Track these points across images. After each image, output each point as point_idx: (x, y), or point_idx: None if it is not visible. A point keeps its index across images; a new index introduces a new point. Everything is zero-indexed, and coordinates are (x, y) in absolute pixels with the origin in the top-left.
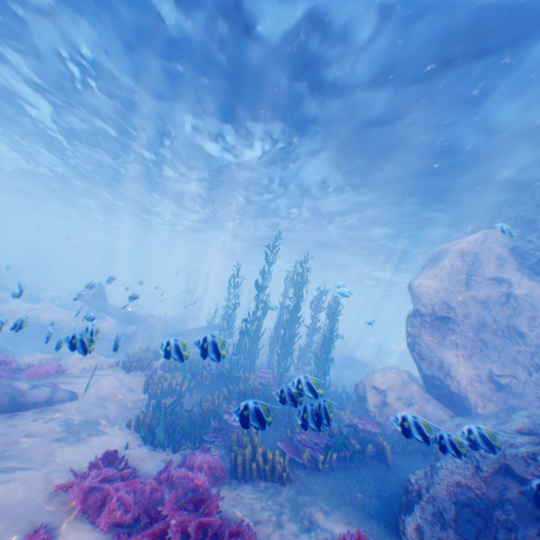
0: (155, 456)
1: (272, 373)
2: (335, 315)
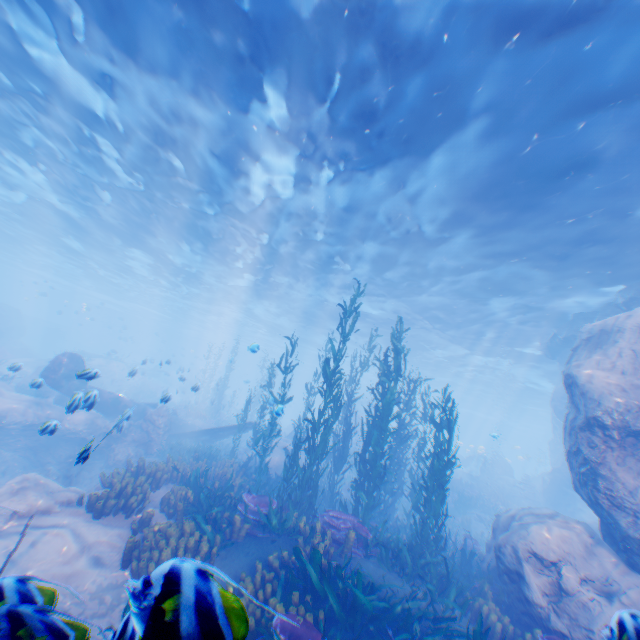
0: None
1: (352, 520)
2: (452, 421)
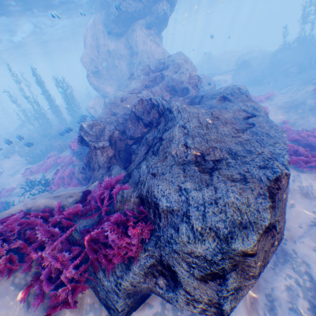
0: None
1: (60, 124)
2: (64, 91)
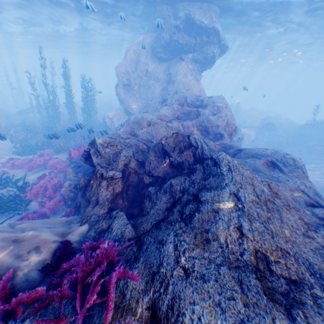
0: (30, 157)
1: (69, 122)
2: (87, 91)
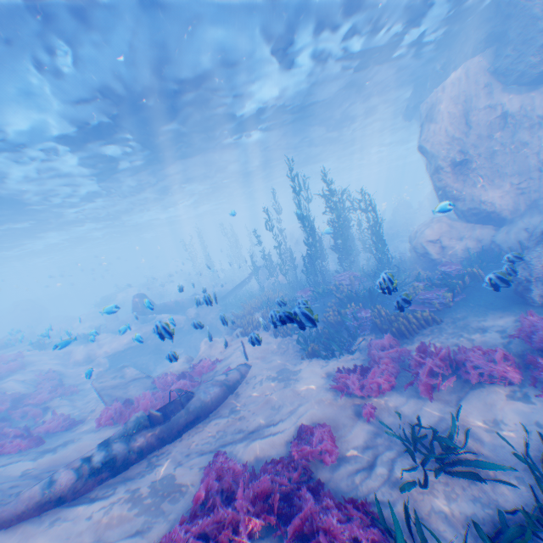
0: (344, 360)
1: (349, 275)
2: (373, 206)
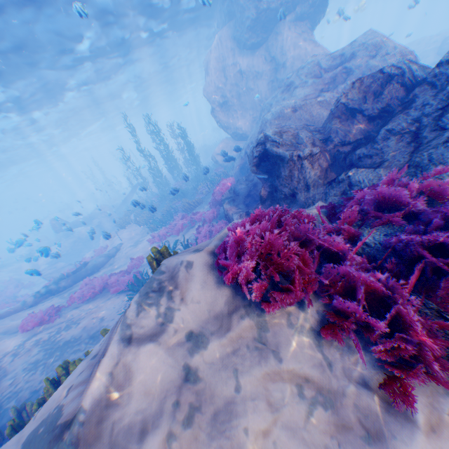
0: None
1: (180, 182)
2: (184, 137)
